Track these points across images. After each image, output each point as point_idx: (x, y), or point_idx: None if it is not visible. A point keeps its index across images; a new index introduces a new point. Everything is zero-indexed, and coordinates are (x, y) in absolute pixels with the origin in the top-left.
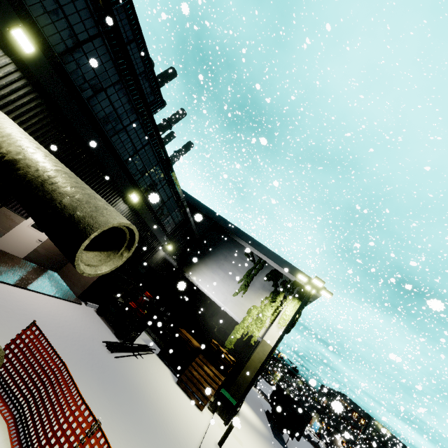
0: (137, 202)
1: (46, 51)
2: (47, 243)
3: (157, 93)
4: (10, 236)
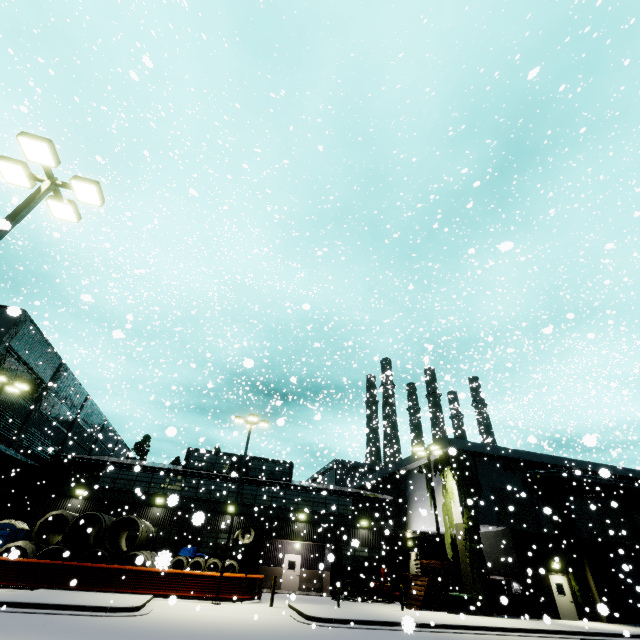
0: (307, 517)
1: (238, 504)
2: (302, 575)
3: (286, 463)
4: (284, 580)
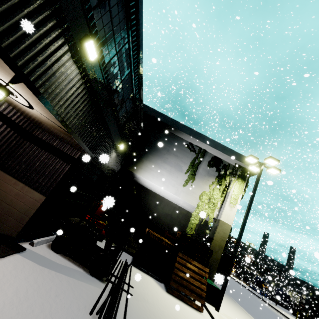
0: (92, 66)
1: None
2: None
3: None
4: None
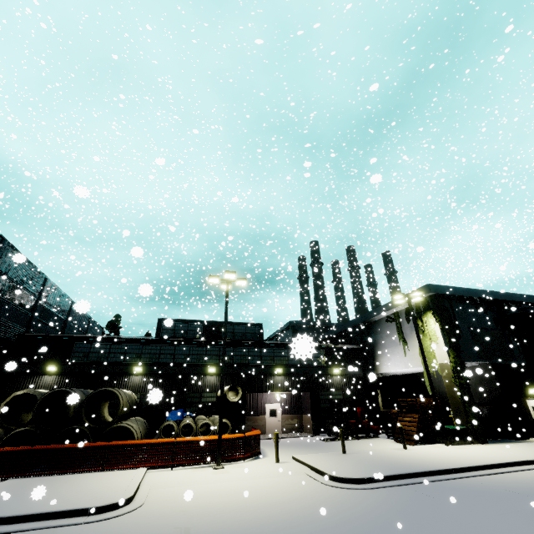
0: (284, 370)
1: (216, 366)
2: (283, 420)
3: (256, 325)
4: (268, 426)
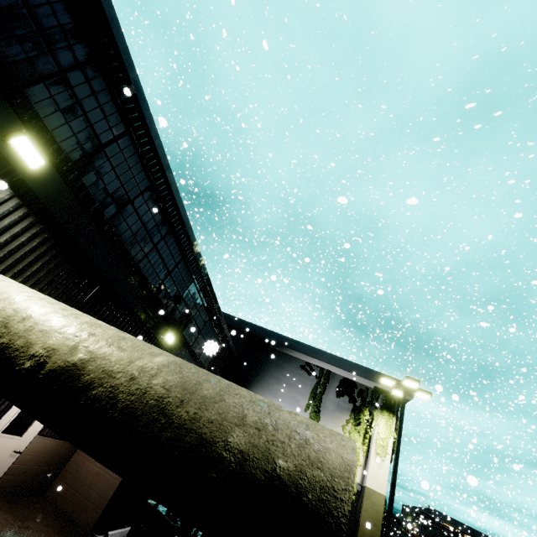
0: (171, 343)
1: (58, 162)
2: (29, 451)
3: None
4: None
